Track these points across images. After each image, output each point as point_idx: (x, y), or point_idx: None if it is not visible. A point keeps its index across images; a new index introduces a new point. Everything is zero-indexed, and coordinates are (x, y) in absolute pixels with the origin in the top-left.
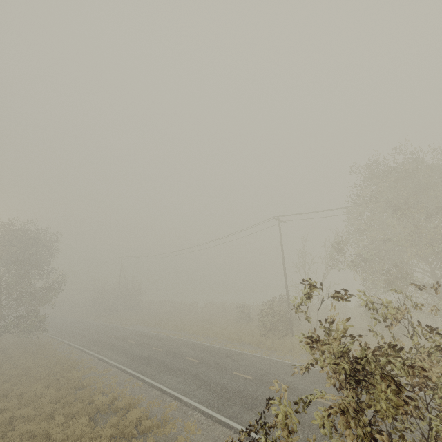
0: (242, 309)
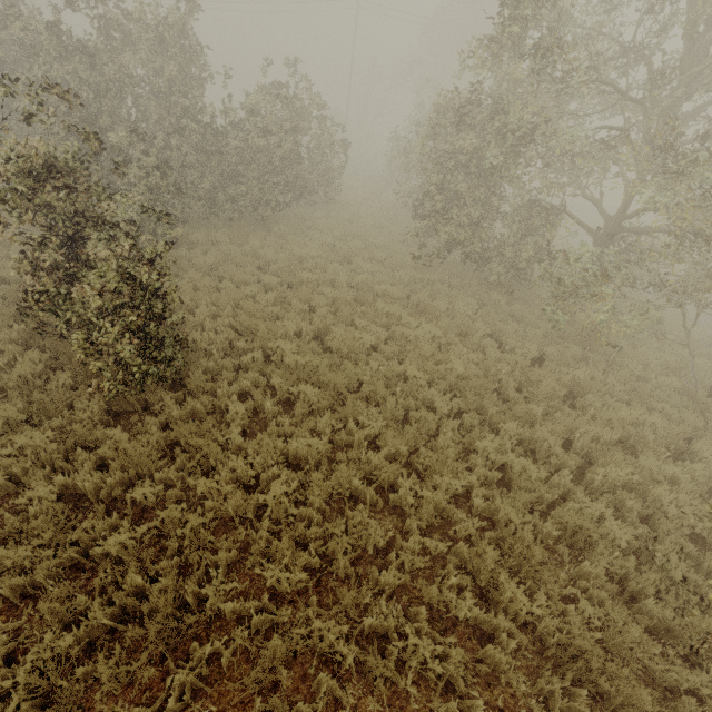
0: None
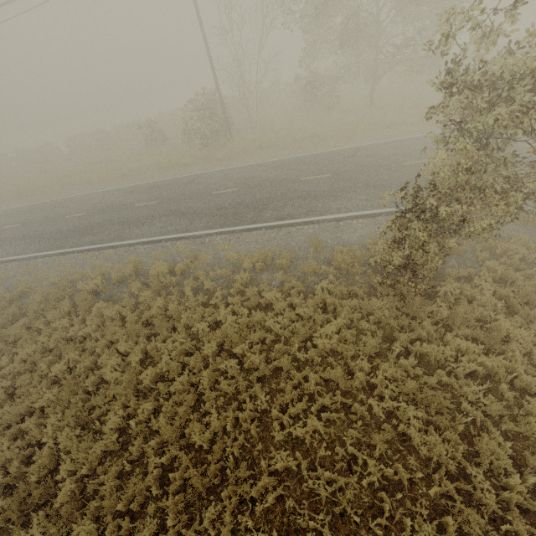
0: (147, 128)
